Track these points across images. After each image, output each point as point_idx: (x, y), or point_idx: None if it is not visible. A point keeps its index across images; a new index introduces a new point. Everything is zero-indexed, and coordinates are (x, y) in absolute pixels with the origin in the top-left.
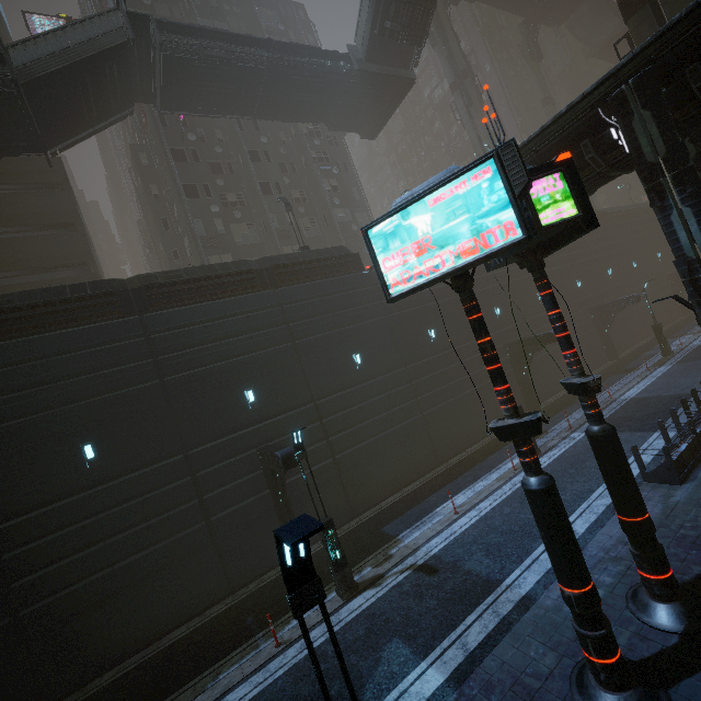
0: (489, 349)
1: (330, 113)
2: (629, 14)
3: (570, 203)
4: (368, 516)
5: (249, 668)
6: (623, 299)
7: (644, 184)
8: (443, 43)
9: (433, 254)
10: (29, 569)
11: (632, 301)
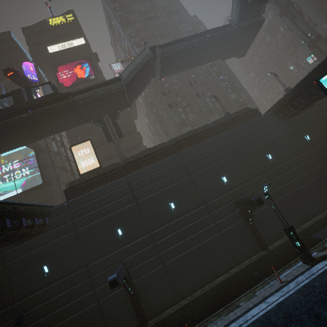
0: None
1: (222, 53)
2: None
3: None
4: (296, 232)
5: (271, 290)
6: None
7: None
8: None
9: None
10: (164, 248)
11: None
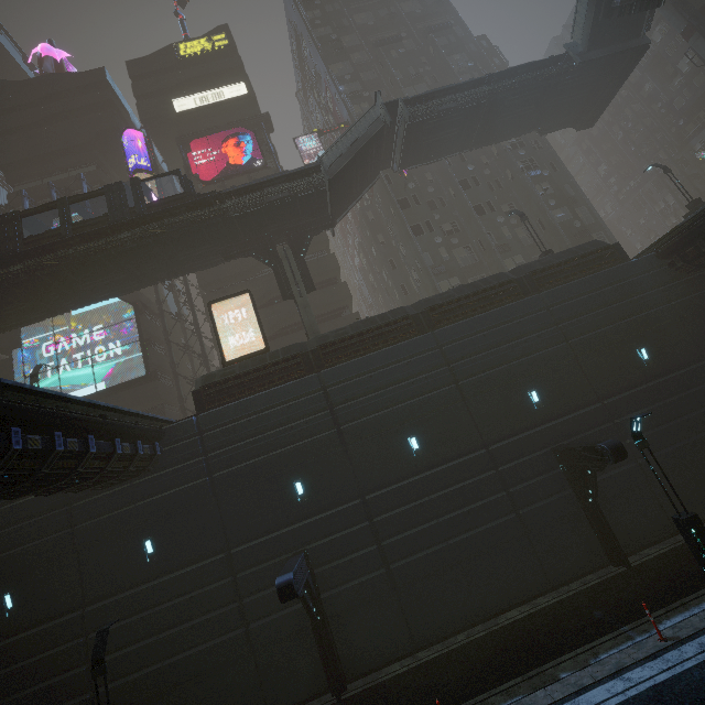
0: None
1: (543, 118)
2: None
3: None
4: None
5: (636, 654)
6: None
7: None
8: None
9: None
10: (391, 532)
11: None
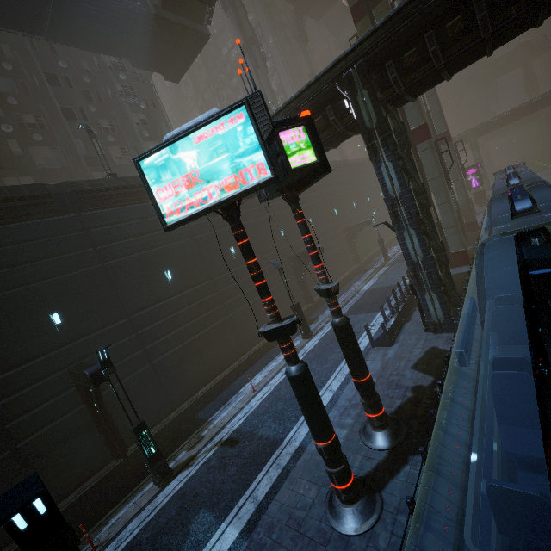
0: (255, 269)
1: (131, 50)
2: (357, 19)
3: (311, 151)
4: (186, 406)
5: None
6: (362, 223)
7: (366, 143)
8: (233, 10)
9: (201, 187)
10: None
11: (367, 224)
